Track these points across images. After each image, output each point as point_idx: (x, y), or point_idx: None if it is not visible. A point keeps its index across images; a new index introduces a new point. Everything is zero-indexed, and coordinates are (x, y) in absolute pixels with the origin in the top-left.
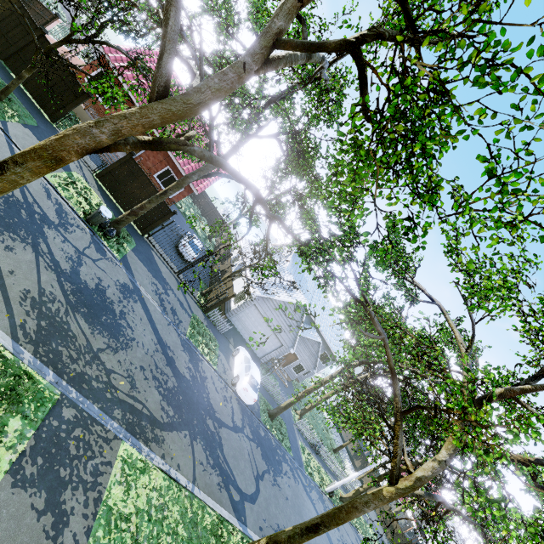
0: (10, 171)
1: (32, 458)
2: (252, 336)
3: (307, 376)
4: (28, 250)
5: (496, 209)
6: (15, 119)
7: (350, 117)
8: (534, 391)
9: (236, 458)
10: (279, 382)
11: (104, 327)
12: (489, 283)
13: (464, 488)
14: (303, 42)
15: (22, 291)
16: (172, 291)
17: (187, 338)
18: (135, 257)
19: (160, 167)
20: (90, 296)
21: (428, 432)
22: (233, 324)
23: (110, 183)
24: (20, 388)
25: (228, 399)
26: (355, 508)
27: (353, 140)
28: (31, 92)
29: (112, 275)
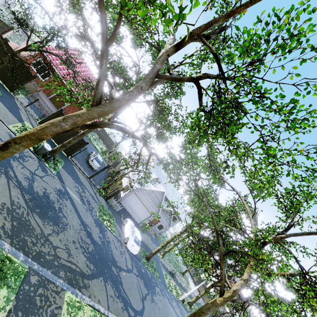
0: (12, 147)
1: (15, 313)
2: (134, 211)
3: (165, 231)
4: (2, 177)
5: (265, 158)
6: None
7: (196, 115)
8: (286, 238)
9: (130, 289)
10: (149, 236)
11: (50, 219)
12: (262, 185)
13: (259, 296)
14: (171, 76)
15: (1, 204)
16: (86, 189)
17: (97, 218)
18: (64, 171)
19: None
20: (40, 200)
21: (235, 260)
22: (122, 205)
23: None
24: (5, 268)
25: (123, 252)
26: (203, 312)
27: (197, 125)
28: None
29: (52, 185)
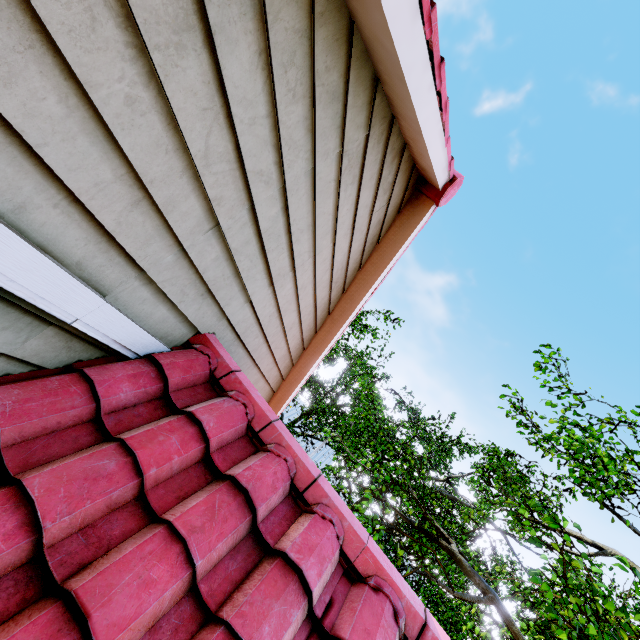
0: None
1: None
2: None
3: None
4: None
5: None
6: None
7: None
8: None
9: None
10: None
11: None
12: None
13: None
14: None
15: None
16: None
17: None
18: None
19: None
20: None
21: None
22: None
23: None
24: None
25: None
26: None
27: None
28: None
29: None
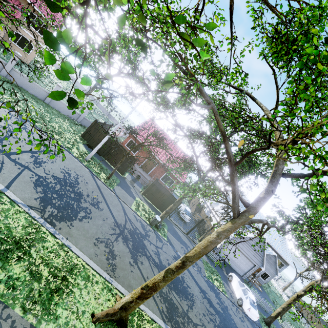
0: (187, 265)
1: None
2: (233, 262)
3: (270, 279)
4: (145, 259)
5: None
6: (115, 184)
7: None
8: None
9: None
10: (256, 289)
11: (181, 293)
12: None
13: None
14: (299, 175)
15: None
16: (189, 247)
17: (207, 279)
18: (170, 235)
19: (162, 174)
20: None
21: None
22: (220, 256)
23: (149, 195)
24: None
25: (242, 319)
26: None
27: None
28: (113, 165)
29: (169, 253)
